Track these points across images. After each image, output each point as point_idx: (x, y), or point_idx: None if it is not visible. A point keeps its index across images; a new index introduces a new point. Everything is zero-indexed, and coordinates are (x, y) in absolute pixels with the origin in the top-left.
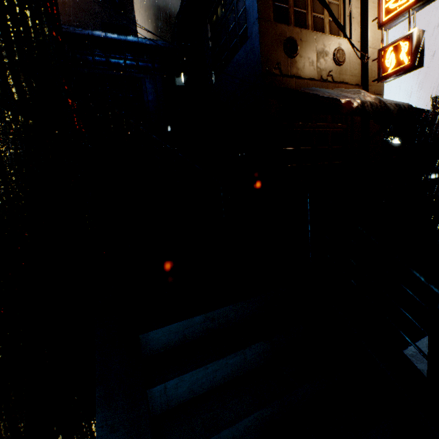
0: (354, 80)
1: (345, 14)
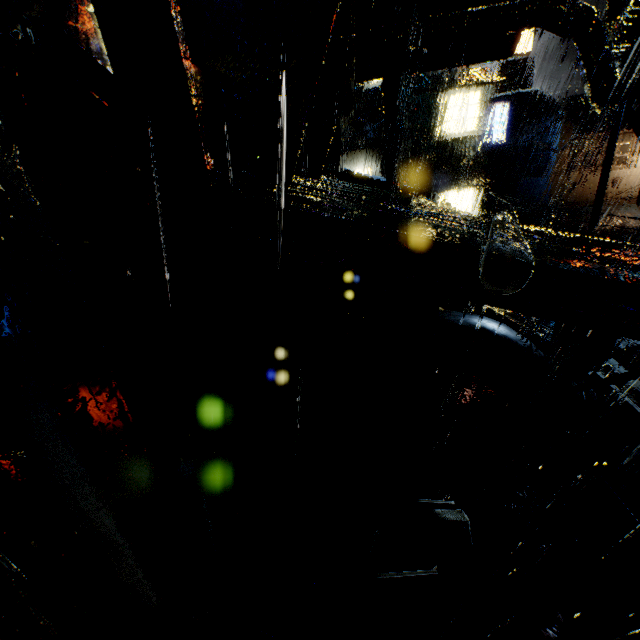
0: (630, 195)
1: (635, 150)
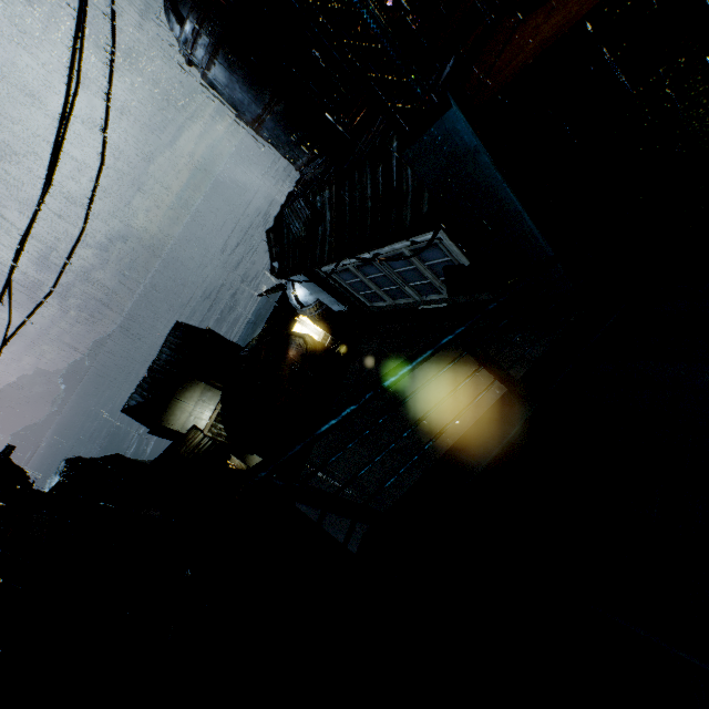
0: None
1: None
